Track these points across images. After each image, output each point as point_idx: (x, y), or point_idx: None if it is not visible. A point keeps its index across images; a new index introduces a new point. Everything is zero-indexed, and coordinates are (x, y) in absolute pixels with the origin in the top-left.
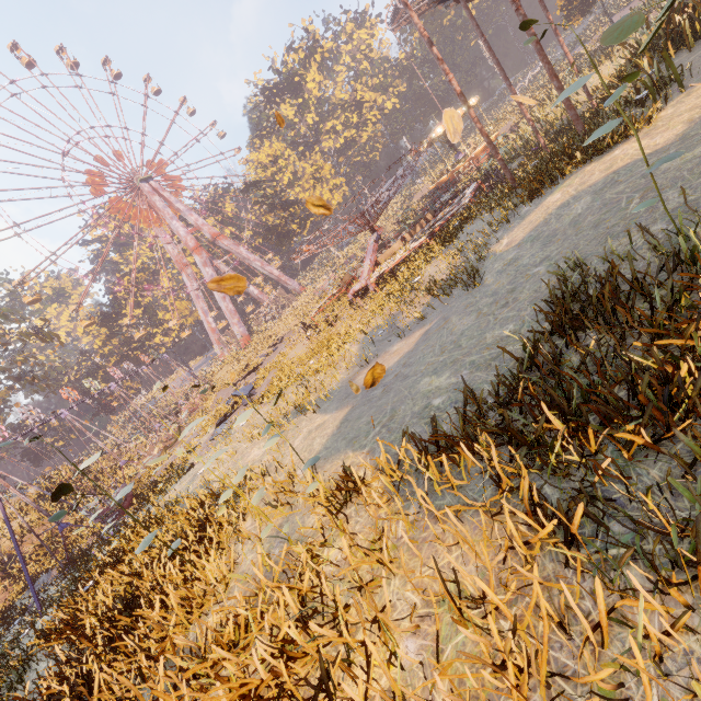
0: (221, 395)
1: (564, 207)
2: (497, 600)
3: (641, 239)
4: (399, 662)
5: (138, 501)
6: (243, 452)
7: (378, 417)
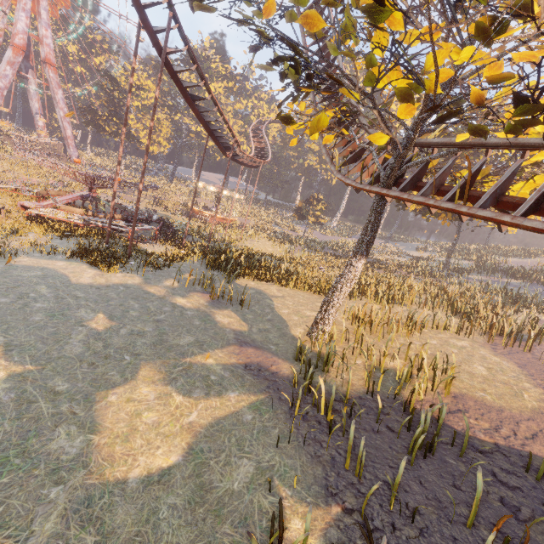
0: None
1: (41, 269)
2: None
3: None
4: None
5: None
6: None
7: None
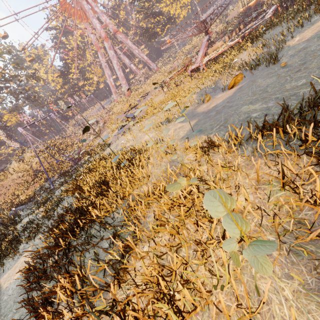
0: (118, 117)
1: None
2: (316, 176)
3: None
4: (249, 199)
5: (86, 155)
6: (140, 137)
7: (217, 122)
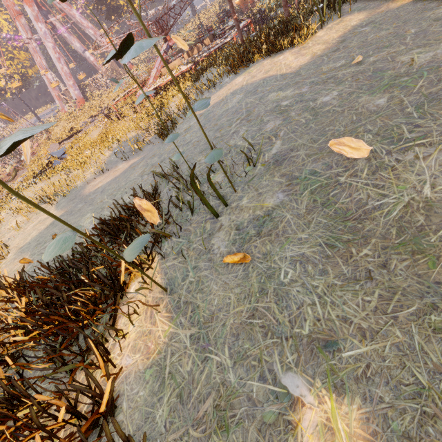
0: (51, 149)
1: (232, 95)
2: None
3: (204, 164)
4: None
5: None
6: (8, 220)
7: (56, 233)
